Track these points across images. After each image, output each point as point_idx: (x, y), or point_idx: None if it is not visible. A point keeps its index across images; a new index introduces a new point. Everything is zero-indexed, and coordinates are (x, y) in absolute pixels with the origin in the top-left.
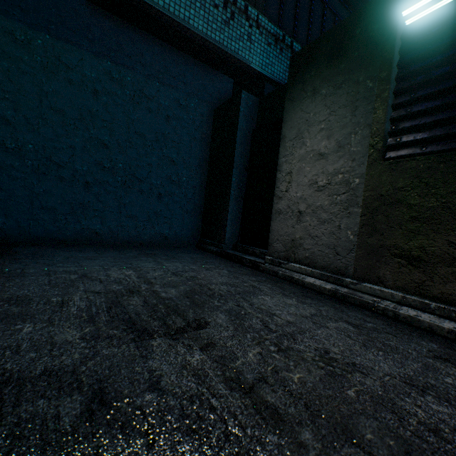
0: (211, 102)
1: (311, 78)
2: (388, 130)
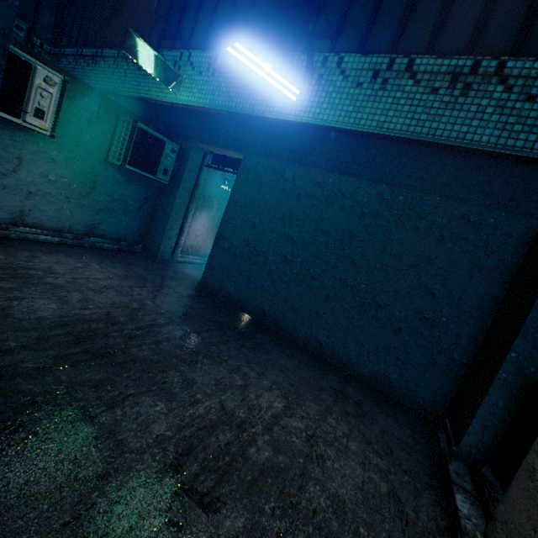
0: (537, 213)
1: None
2: None
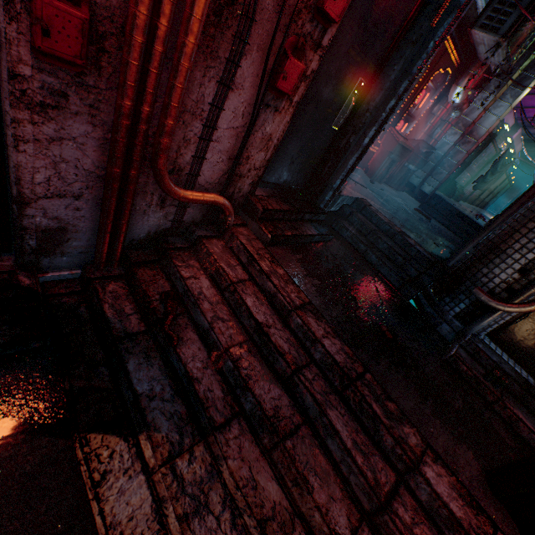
0: None
1: None
2: None
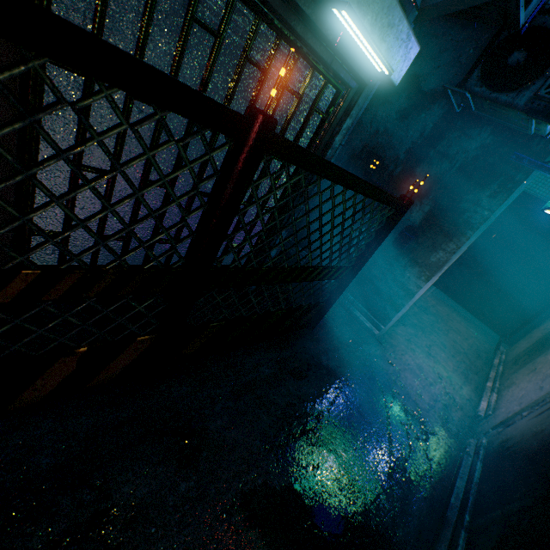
0: None
1: None
2: None
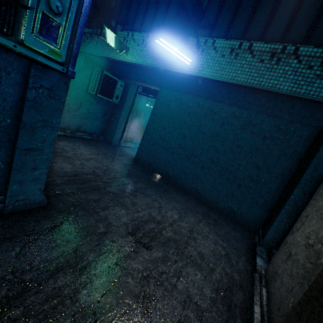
0: (317, 125)
1: None
2: None
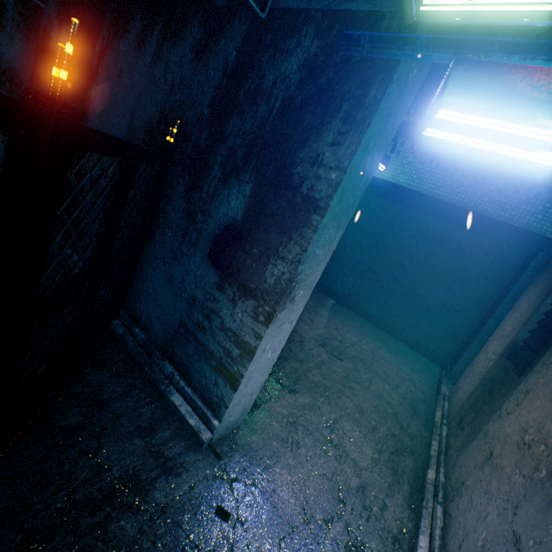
0: (526, 249)
1: (544, 272)
2: (523, 338)
